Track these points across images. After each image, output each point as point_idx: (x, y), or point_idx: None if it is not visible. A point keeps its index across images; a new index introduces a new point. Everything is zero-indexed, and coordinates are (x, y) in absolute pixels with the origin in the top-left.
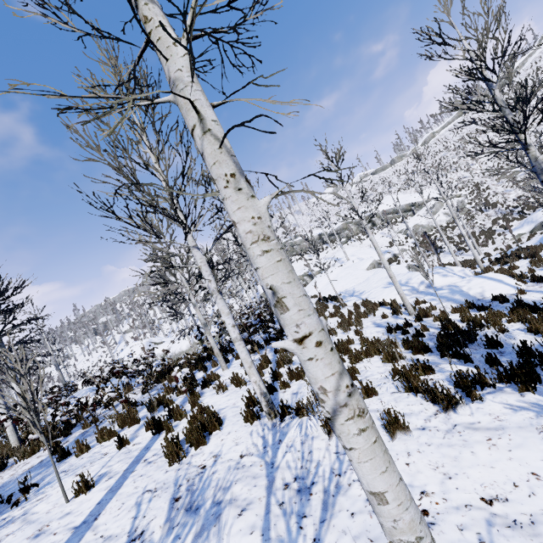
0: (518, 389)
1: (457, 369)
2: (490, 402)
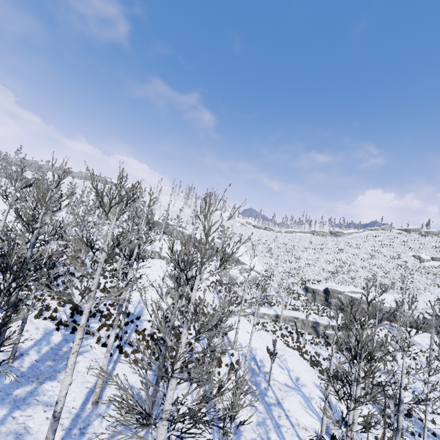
0: (55, 324)
1: (64, 317)
2: (46, 322)
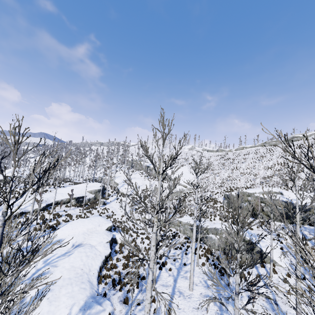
0: None
1: None
2: None
